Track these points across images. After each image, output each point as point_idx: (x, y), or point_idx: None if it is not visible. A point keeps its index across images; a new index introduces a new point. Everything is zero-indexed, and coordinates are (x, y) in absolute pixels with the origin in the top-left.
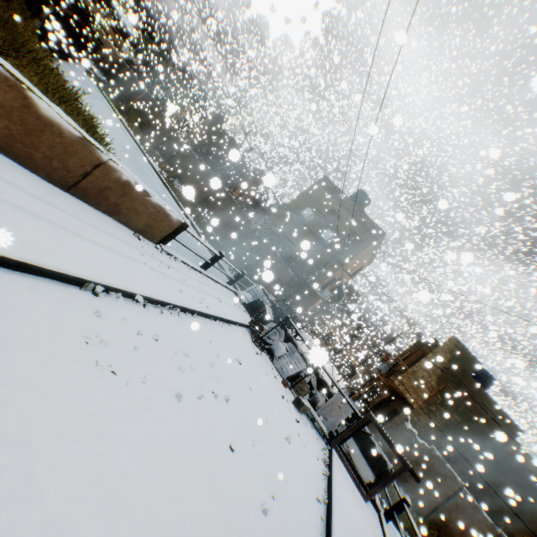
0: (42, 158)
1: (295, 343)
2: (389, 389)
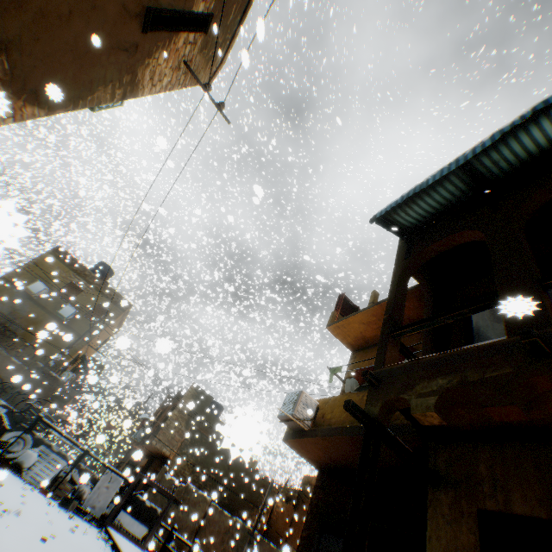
0: None
1: (50, 443)
2: (147, 455)
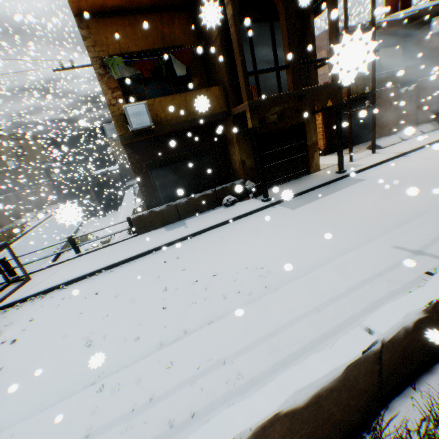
0: None
1: None
2: None
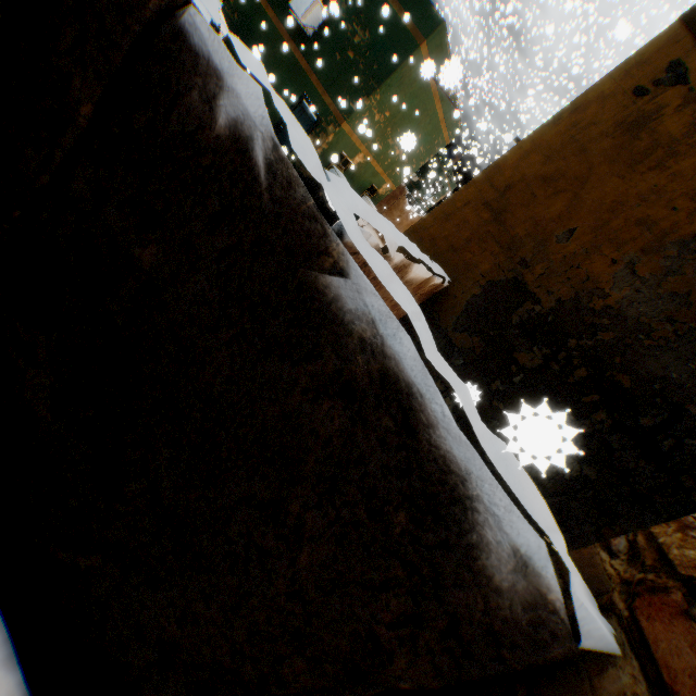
0: None
1: None
2: None
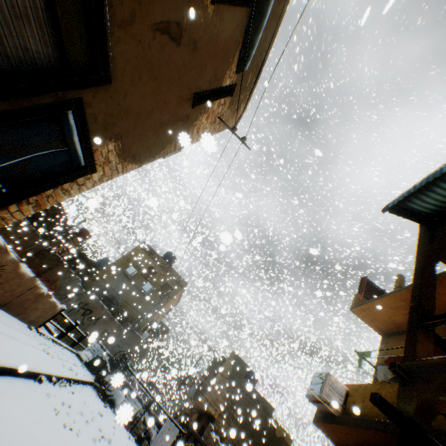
0: (2, 292)
1: (132, 387)
2: (197, 410)
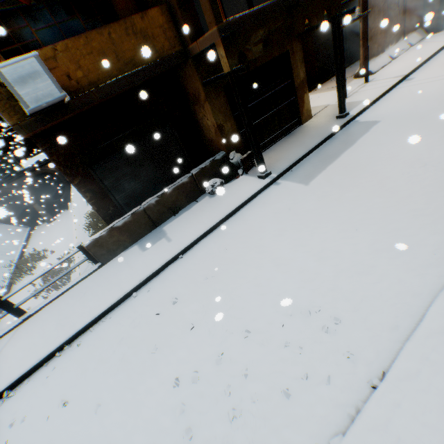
0: None
1: None
2: None
